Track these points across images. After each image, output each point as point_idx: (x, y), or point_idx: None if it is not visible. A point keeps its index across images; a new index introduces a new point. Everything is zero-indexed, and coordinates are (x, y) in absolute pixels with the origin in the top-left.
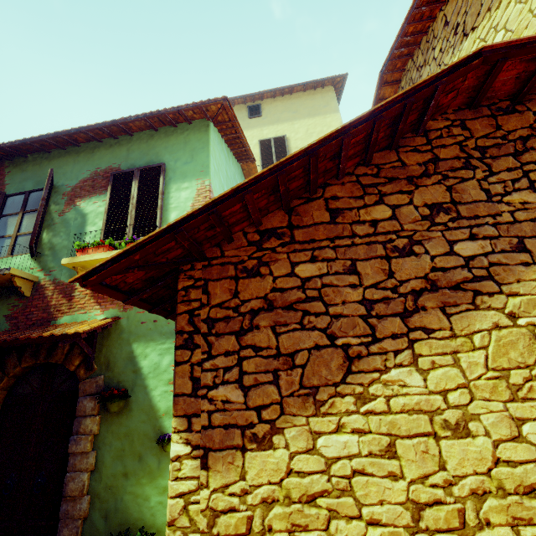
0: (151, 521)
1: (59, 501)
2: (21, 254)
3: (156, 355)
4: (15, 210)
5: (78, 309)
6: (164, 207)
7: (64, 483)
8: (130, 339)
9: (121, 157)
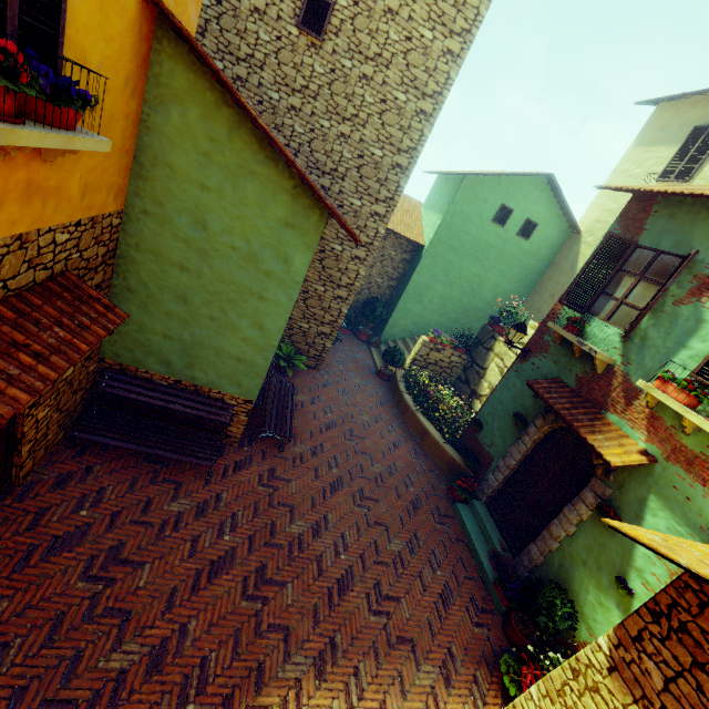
0: (581, 603)
1: (544, 522)
2: (614, 325)
3: (664, 524)
4: (635, 269)
5: (628, 419)
6: None
7: (551, 522)
8: (652, 487)
9: None
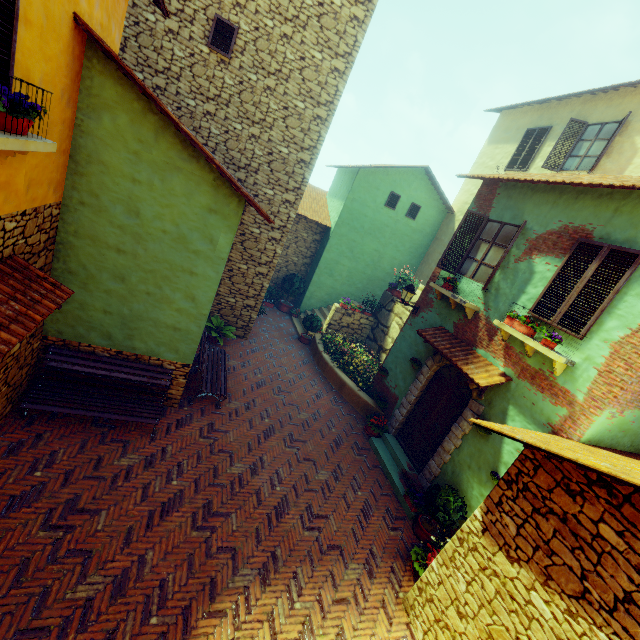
0: (469, 498)
1: (439, 442)
2: (477, 281)
3: (519, 426)
4: (488, 237)
5: (491, 351)
6: (608, 308)
7: (444, 440)
8: (510, 400)
9: (601, 217)
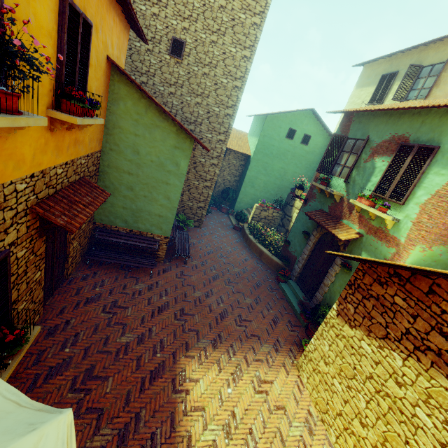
0: None
1: (322, 281)
2: (342, 178)
3: None
4: (348, 149)
5: (351, 220)
6: (418, 183)
7: (324, 278)
8: (362, 248)
9: (414, 127)
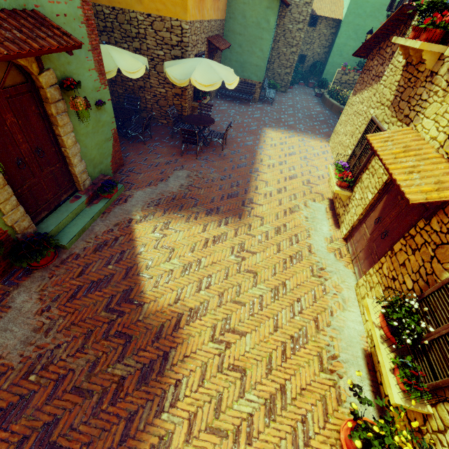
0: None
1: None
2: None
3: None
4: None
5: None
6: None
7: None
8: None
9: None
